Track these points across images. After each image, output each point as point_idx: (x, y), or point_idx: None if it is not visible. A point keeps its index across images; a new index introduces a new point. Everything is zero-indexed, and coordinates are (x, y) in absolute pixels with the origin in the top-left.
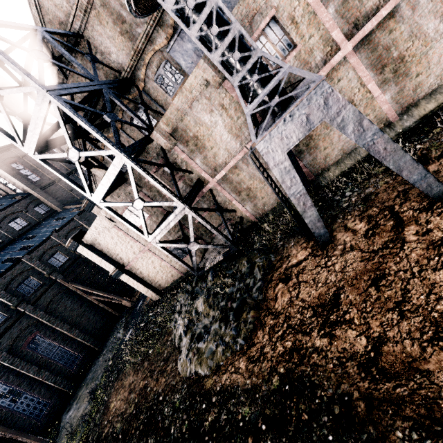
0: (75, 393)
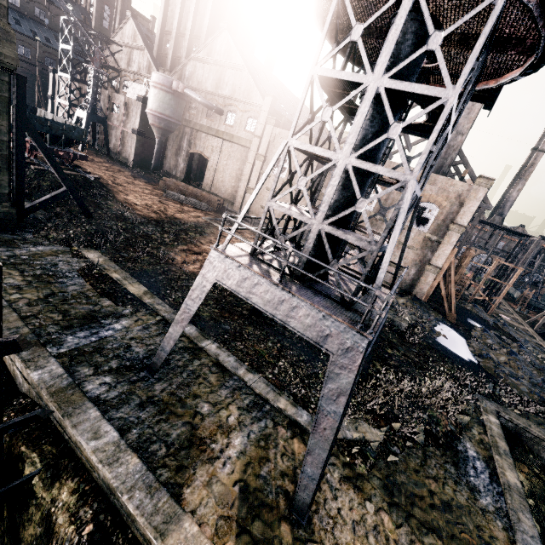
0: None
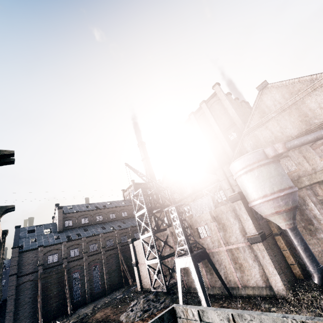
0: (88, 304)
